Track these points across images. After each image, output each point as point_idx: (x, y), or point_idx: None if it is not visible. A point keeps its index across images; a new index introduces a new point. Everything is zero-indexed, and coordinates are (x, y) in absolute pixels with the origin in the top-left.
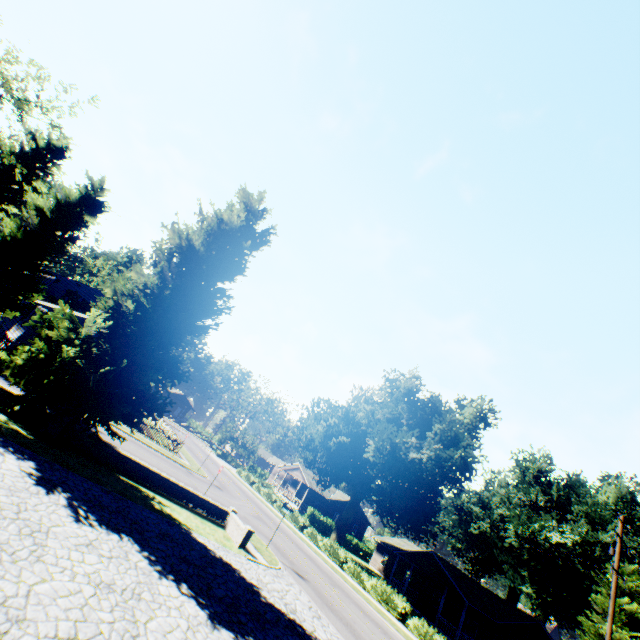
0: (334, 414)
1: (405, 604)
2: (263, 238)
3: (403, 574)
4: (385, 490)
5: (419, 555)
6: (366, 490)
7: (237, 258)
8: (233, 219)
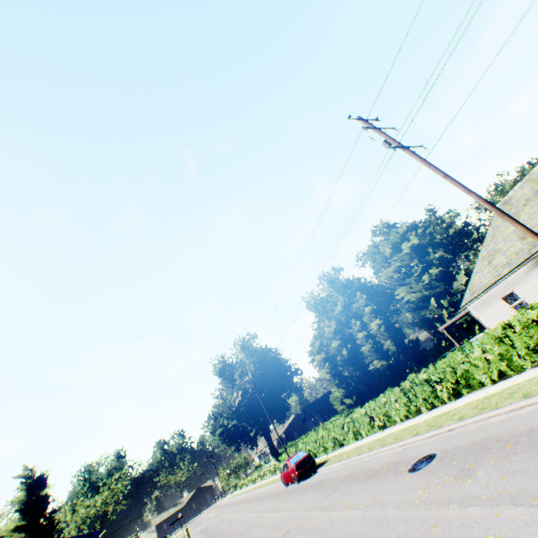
0: (210, 424)
1: (273, 465)
2: (43, 477)
3: (326, 420)
4: (255, 422)
5: (305, 414)
6: (252, 432)
7: (43, 497)
8: (20, 495)
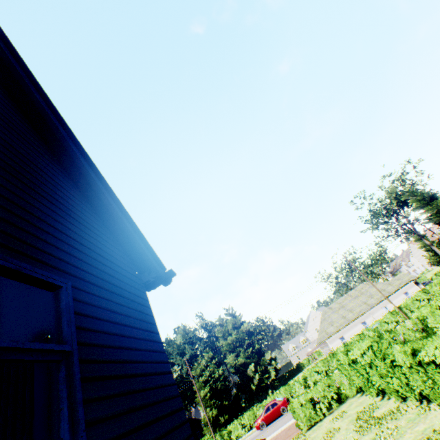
0: None
1: None
2: None
3: None
4: None
5: None
6: None
7: None
8: None
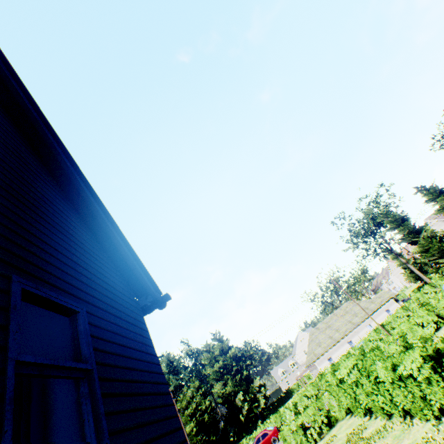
0: None
1: None
2: None
3: None
4: None
5: None
6: None
7: None
8: None
